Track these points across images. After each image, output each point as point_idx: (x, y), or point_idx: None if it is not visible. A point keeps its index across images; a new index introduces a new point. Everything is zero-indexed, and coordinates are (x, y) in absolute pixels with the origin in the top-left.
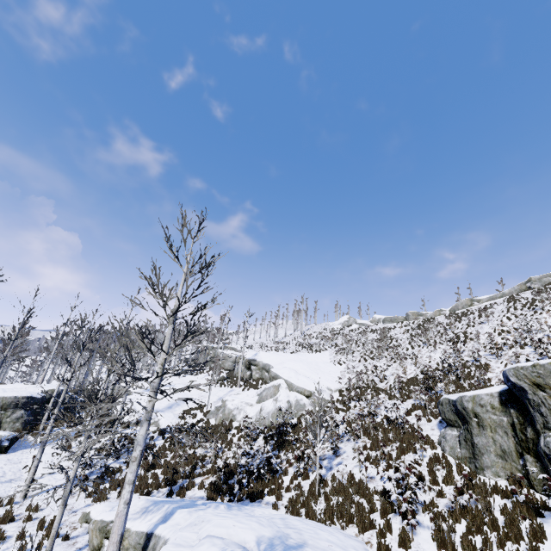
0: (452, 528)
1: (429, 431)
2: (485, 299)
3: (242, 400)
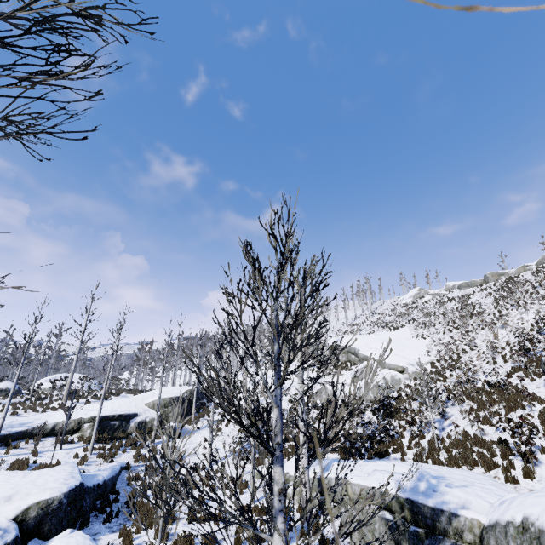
0: None
1: (534, 390)
2: None
3: (340, 382)
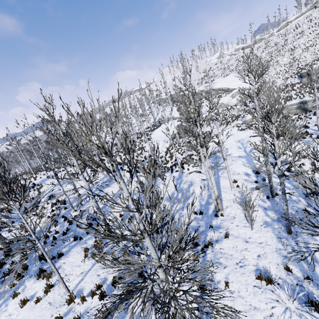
0: (311, 91)
1: (295, 81)
2: (294, 19)
3: (227, 100)
